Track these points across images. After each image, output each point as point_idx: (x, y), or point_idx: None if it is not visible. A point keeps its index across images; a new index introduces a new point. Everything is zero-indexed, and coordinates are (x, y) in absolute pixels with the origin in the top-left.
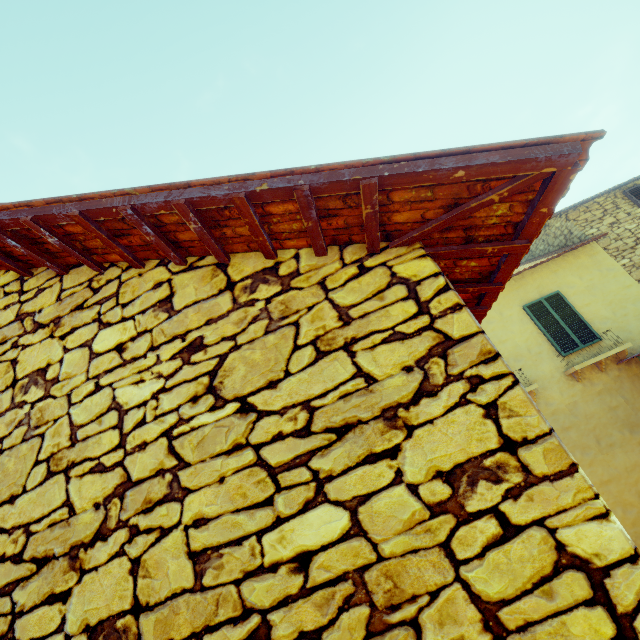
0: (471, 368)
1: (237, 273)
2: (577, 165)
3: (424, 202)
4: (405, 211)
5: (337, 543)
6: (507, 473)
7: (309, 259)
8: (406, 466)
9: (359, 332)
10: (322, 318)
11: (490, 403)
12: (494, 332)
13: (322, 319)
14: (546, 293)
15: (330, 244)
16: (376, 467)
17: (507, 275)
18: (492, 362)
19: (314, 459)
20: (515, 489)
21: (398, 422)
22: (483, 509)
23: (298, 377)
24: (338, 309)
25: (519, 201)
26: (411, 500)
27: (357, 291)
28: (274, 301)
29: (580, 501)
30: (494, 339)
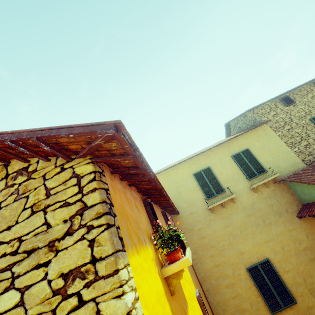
0: (90, 221)
1: (11, 169)
2: (120, 132)
3: (75, 142)
4: (71, 145)
5: (12, 309)
6: (89, 274)
7: (42, 163)
8: (50, 270)
9: (52, 202)
10: (39, 194)
11: (93, 239)
12: (217, 169)
13: (39, 194)
14: (242, 149)
15: (54, 155)
16: (38, 271)
17: (143, 166)
18: (99, 218)
19: (15, 266)
20: (89, 282)
21: (54, 248)
22: (74, 292)
23: (20, 224)
24: (47, 189)
25: (116, 142)
26: (47, 288)
27: (57, 180)
28: (22, 184)
29: (113, 289)
30: (217, 172)
